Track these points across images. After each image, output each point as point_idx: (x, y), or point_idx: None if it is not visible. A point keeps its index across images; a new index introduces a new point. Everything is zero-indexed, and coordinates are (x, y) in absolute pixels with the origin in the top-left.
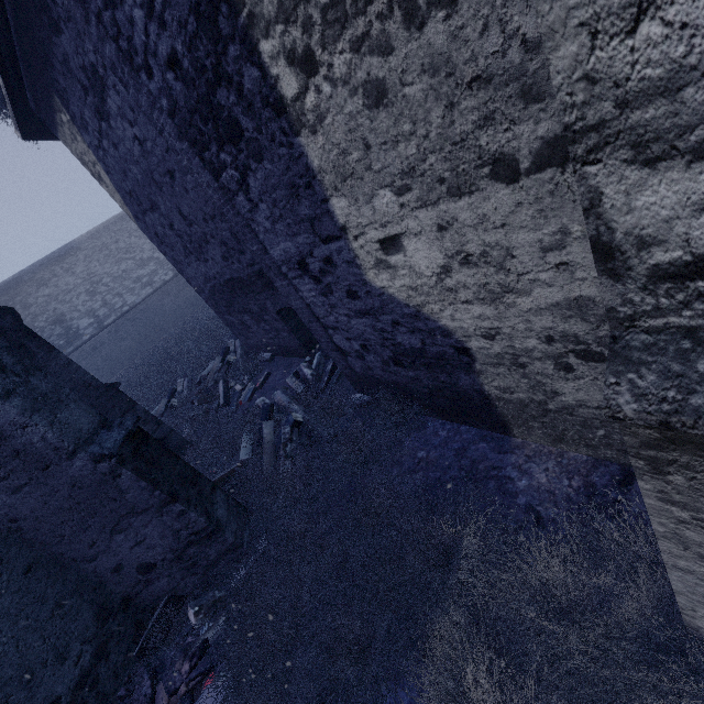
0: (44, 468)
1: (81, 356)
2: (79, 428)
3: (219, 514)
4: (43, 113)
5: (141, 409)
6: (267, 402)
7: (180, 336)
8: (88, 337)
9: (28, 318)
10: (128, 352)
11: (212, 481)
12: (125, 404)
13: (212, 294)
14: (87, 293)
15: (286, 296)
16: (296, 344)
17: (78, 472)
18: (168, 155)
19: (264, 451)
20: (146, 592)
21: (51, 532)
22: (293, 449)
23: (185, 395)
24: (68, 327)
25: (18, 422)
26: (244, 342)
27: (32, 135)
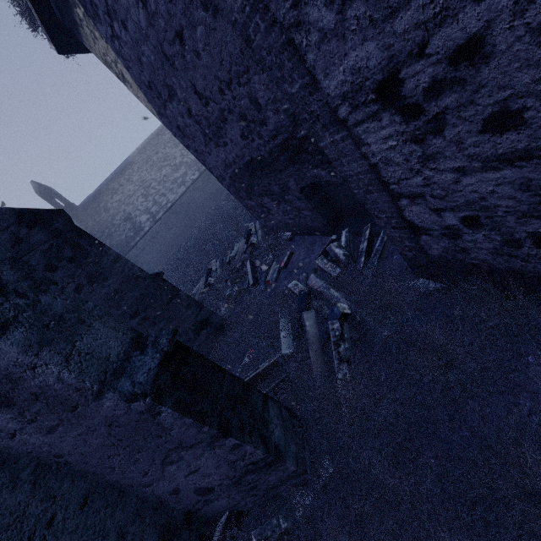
0: (71, 409)
1: (145, 243)
2: (105, 355)
3: (276, 436)
4: (66, 19)
5: (184, 295)
6: (300, 286)
7: (209, 222)
8: (147, 228)
9: (109, 218)
10: (175, 238)
11: (256, 373)
12: (170, 291)
13: (233, 180)
14: (142, 196)
15: (335, 159)
16: (319, 223)
17: (111, 412)
18: (173, 5)
19: (310, 347)
20: (207, 508)
21: (100, 465)
22: (346, 349)
23: (218, 274)
24: (134, 222)
25: (23, 363)
26: (263, 224)
27: (65, 48)
